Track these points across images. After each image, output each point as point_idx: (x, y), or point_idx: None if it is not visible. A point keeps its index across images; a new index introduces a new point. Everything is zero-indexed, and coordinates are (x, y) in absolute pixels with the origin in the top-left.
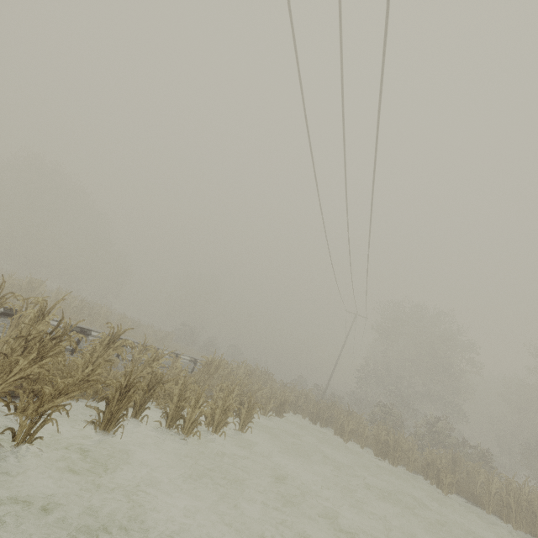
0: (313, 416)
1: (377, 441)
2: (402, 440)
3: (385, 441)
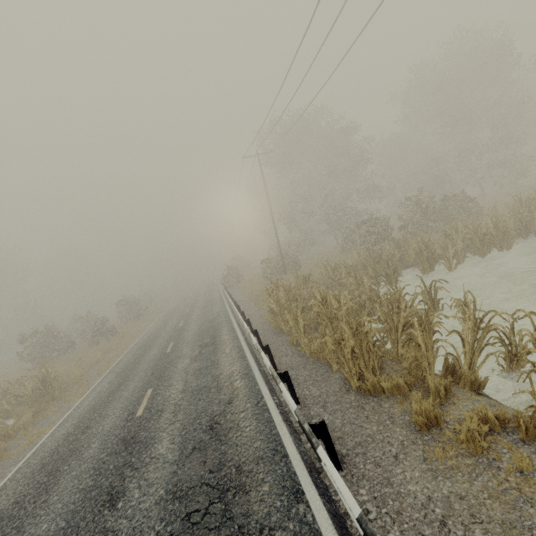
0: (389, 277)
1: (480, 242)
2: (501, 220)
3: (484, 235)
